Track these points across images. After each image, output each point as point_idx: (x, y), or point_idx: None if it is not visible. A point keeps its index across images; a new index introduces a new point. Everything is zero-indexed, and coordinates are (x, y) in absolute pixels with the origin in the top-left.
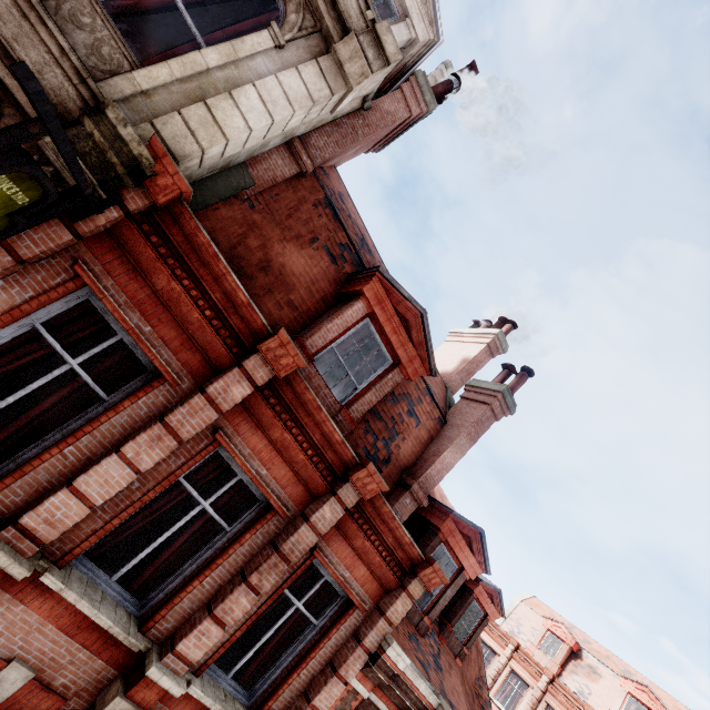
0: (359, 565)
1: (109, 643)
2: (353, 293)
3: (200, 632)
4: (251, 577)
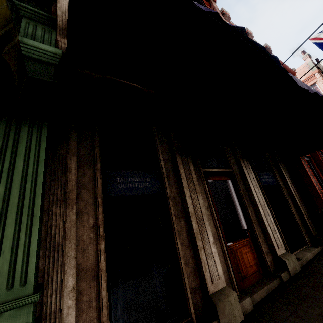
0: None
1: None
2: None
3: None
4: None
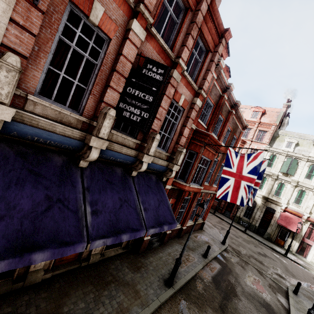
0: (209, 35)
1: (166, 59)
2: None
3: (185, 51)
4: (191, 32)
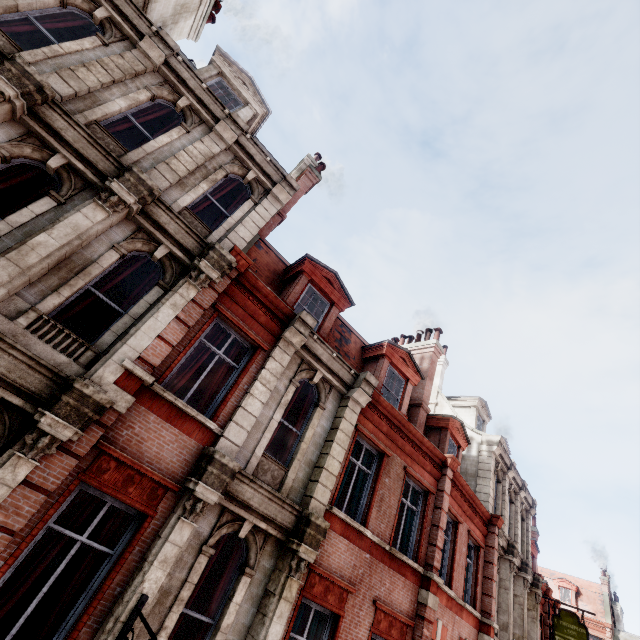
0: None
1: None
2: None
3: None
4: None
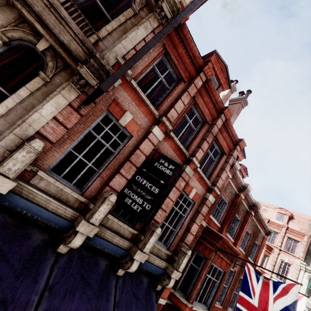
0: (224, 142)
1: (180, 155)
2: (205, 62)
3: (199, 152)
4: (207, 138)
